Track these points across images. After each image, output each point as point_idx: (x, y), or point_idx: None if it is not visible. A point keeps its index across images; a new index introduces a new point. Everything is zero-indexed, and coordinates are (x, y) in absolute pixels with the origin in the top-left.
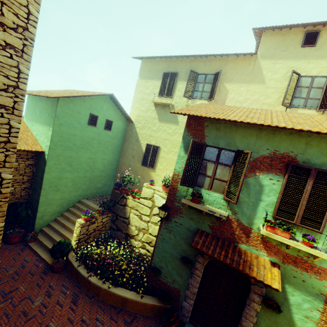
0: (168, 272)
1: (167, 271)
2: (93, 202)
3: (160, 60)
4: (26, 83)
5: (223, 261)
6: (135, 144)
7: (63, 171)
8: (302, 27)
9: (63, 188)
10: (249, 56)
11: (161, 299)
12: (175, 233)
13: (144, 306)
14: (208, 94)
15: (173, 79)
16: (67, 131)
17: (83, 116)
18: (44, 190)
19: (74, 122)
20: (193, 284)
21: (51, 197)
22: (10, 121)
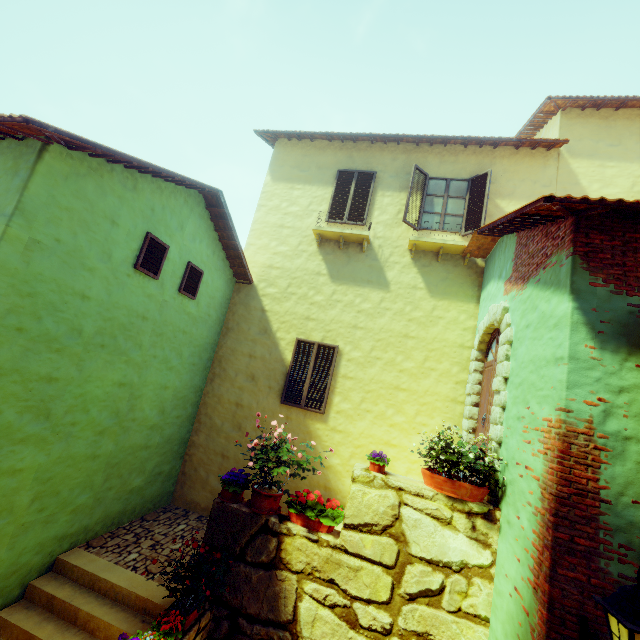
0: None
1: None
2: (114, 559)
3: (327, 144)
4: None
5: None
6: (259, 341)
7: (2, 444)
8: (637, 108)
9: None
10: (542, 151)
11: None
12: None
13: None
14: (460, 220)
15: (367, 186)
16: (57, 275)
17: (122, 236)
18: None
19: (89, 248)
20: None
21: None
22: None
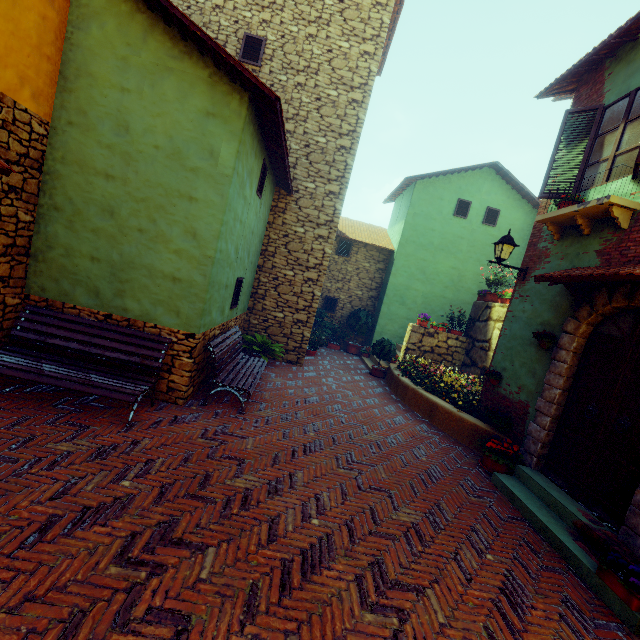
0: (513, 374)
1: (511, 372)
2: None
3: None
4: (361, 127)
5: (584, 274)
6: None
7: (412, 279)
8: None
9: (410, 303)
10: None
11: (488, 416)
12: (533, 298)
13: (460, 424)
14: None
15: None
16: (423, 223)
17: (446, 204)
18: (387, 298)
19: (433, 212)
20: (552, 383)
21: (394, 311)
22: (347, 160)
